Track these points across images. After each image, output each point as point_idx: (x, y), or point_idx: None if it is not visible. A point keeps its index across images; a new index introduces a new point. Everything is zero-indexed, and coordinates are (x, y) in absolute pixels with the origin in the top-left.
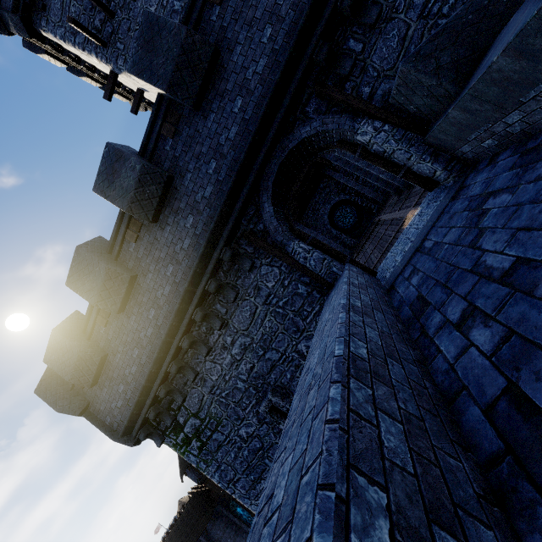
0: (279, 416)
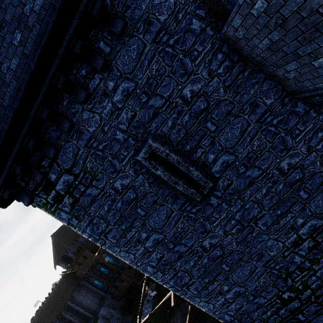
0: (157, 162)
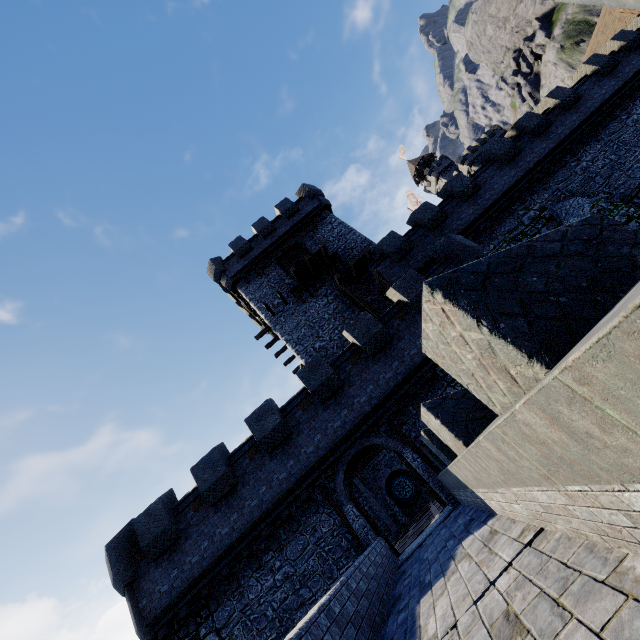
0: None
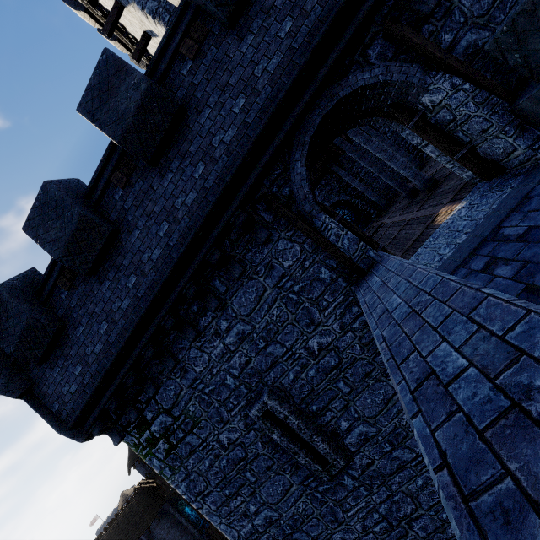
0: (273, 423)
